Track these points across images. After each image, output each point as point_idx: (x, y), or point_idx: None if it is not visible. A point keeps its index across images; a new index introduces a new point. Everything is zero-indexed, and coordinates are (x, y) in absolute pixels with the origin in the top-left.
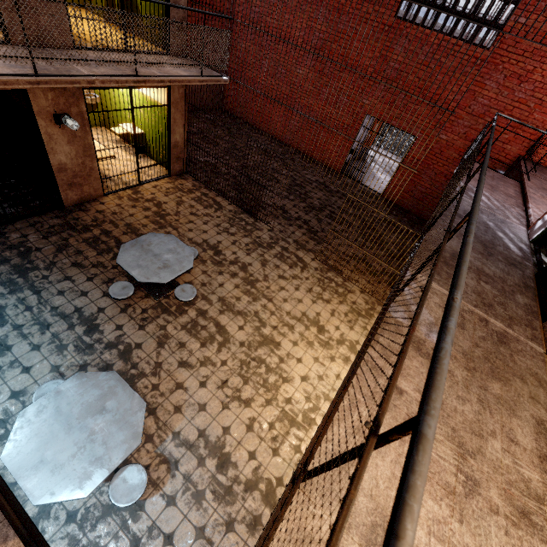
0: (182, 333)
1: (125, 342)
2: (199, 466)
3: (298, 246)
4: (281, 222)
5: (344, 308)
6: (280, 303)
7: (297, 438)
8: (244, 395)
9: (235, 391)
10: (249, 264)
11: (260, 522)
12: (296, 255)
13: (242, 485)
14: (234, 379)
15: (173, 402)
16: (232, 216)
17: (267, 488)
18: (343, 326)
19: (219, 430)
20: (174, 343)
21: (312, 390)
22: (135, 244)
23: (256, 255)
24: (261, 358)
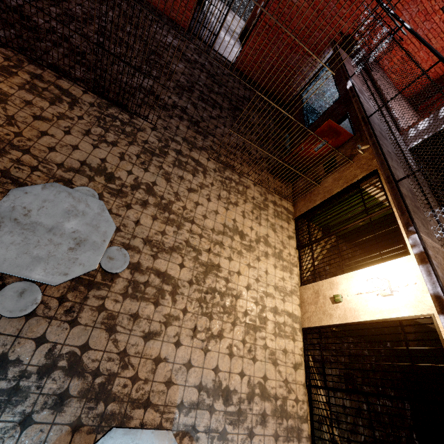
0: (127, 303)
1: (63, 354)
2: (212, 414)
3: (190, 145)
4: (160, 114)
5: (249, 207)
6: (203, 222)
7: (262, 339)
8: (215, 330)
9: (207, 332)
10: (153, 184)
11: (266, 415)
12: (192, 159)
13: (245, 401)
14: (201, 321)
15: (161, 381)
16: (98, 114)
17: (260, 389)
18: (254, 224)
19: (211, 374)
20: (125, 319)
21: (256, 294)
22: (0, 222)
23: (155, 168)
24: (212, 288)
